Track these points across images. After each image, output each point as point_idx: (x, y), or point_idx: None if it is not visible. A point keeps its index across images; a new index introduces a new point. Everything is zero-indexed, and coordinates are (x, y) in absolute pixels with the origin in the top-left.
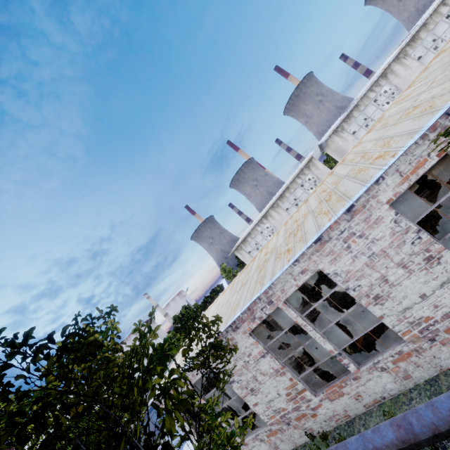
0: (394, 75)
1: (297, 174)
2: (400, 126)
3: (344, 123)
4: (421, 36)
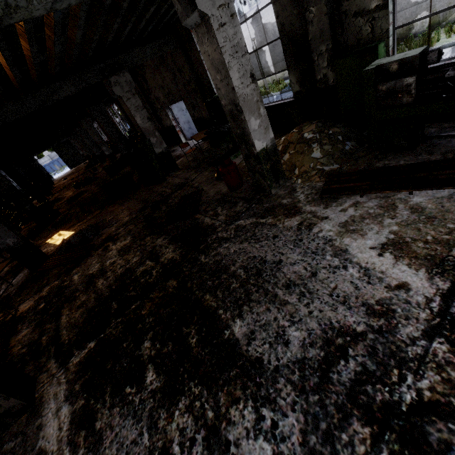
0: None
1: None
2: None
3: None
4: None
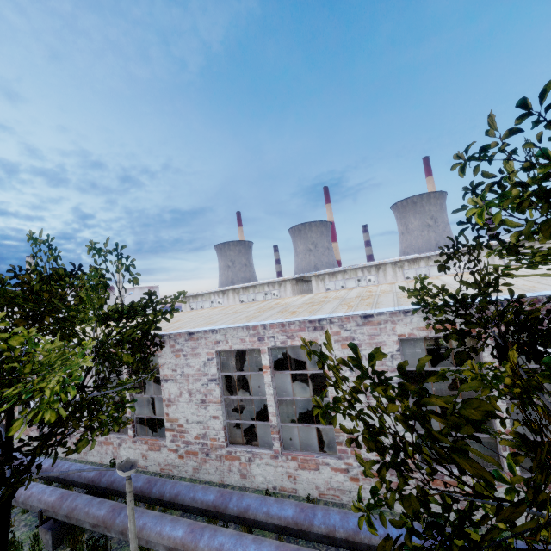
0: (384, 274)
1: (269, 282)
2: (161, 325)
3: (327, 275)
4: (420, 264)
